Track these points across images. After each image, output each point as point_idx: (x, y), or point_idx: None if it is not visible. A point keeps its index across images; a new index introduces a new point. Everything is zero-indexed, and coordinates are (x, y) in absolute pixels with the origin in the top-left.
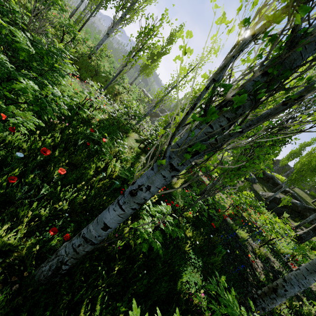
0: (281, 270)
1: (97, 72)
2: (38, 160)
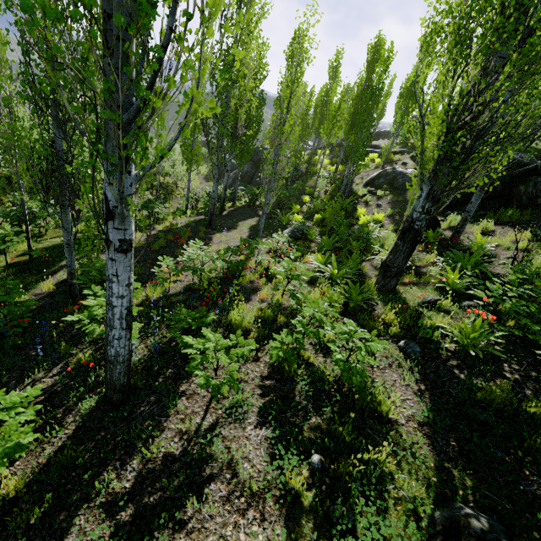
0: None
1: None
2: None
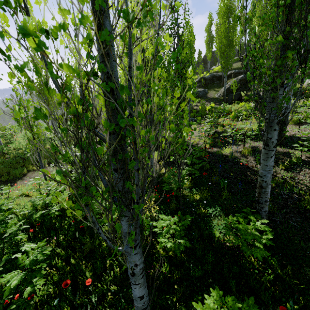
0: None
1: (23, 159)
2: (69, 290)
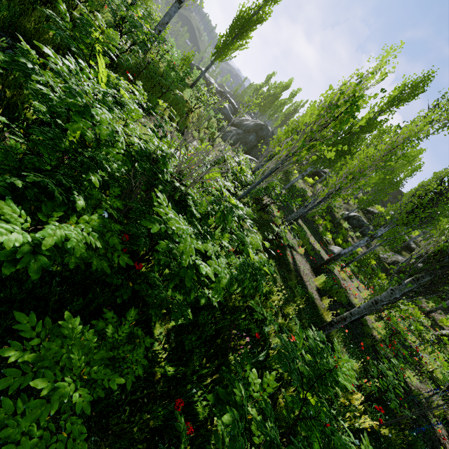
0: None
1: (167, 90)
2: None
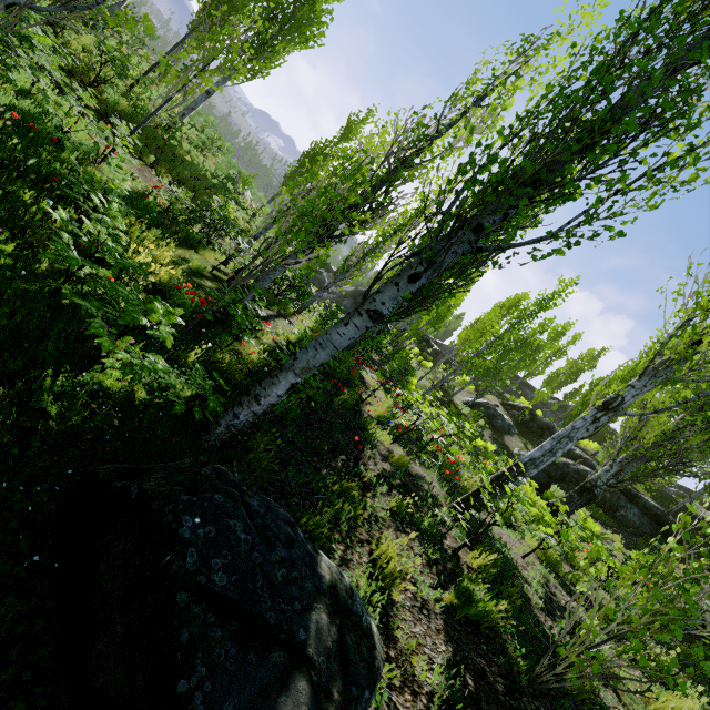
0: (439, 496)
1: (171, 152)
2: None
